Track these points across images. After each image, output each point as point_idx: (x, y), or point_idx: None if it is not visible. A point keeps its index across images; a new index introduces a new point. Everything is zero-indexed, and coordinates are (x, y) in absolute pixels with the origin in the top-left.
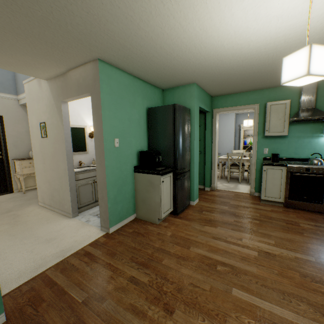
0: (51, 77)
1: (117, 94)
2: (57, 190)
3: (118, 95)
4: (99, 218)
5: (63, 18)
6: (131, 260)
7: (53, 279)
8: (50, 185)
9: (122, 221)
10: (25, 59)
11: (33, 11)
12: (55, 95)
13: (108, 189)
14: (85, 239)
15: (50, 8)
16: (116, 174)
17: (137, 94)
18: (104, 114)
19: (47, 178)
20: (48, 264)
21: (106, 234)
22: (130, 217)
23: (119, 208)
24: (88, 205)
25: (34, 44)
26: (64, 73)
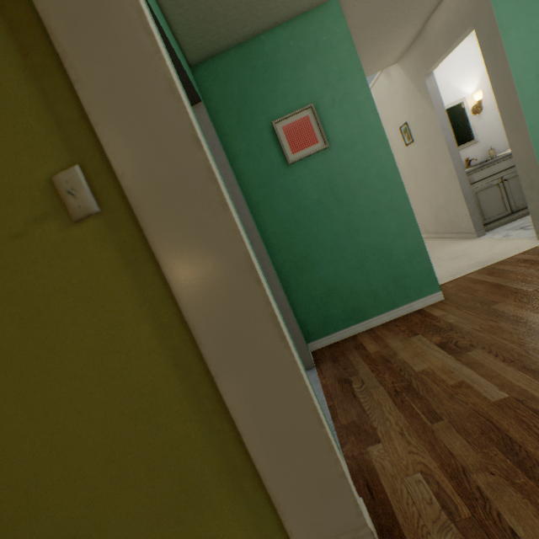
0: (402, 53)
1: None
2: (443, 207)
3: None
4: (527, 230)
5: None
6: None
7: (479, 279)
8: (430, 205)
9: None
10: (377, 50)
11: None
12: (413, 74)
13: None
14: (510, 251)
15: None
16: None
17: None
18: (505, 42)
19: (424, 198)
20: (465, 272)
21: None
22: None
23: None
24: (497, 220)
25: (388, 19)
26: (419, 31)
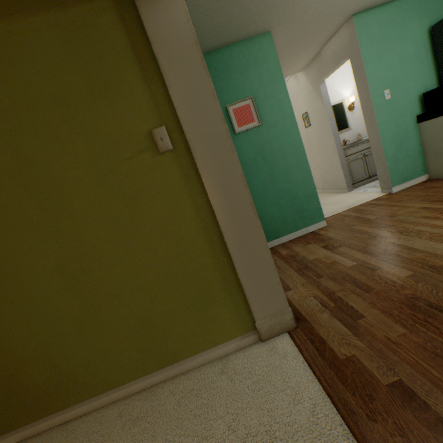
0: (306, 66)
1: (378, 40)
2: (328, 171)
3: (380, 40)
4: (376, 188)
5: (322, 9)
6: (421, 201)
7: (347, 214)
8: (320, 170)
9: (407, 182)
10: (290, 62)
11: (303, 22)
12: (312, 80)
13: (383, 148)
14: (366, 199)
15: (315, 10)
16: (390, 130)
17: (409, 20)
18: (366, 70)
19: (316, 165)
20: (339, 211)
21: (388, 194)
22: (419, 179)
23: (401, 168)
24: (360, 181)
25: (299, 45)
26: (317, 53)
